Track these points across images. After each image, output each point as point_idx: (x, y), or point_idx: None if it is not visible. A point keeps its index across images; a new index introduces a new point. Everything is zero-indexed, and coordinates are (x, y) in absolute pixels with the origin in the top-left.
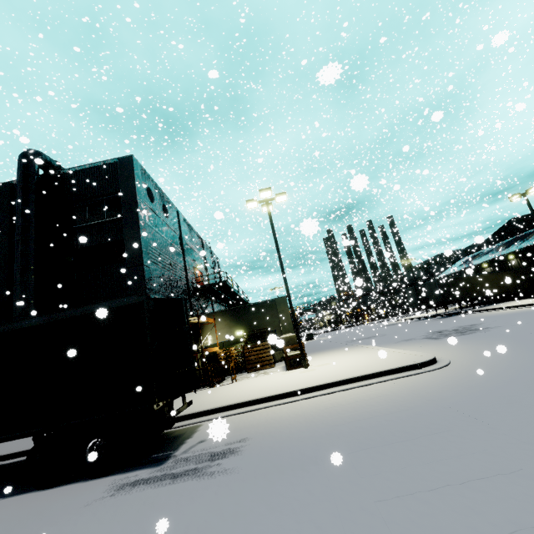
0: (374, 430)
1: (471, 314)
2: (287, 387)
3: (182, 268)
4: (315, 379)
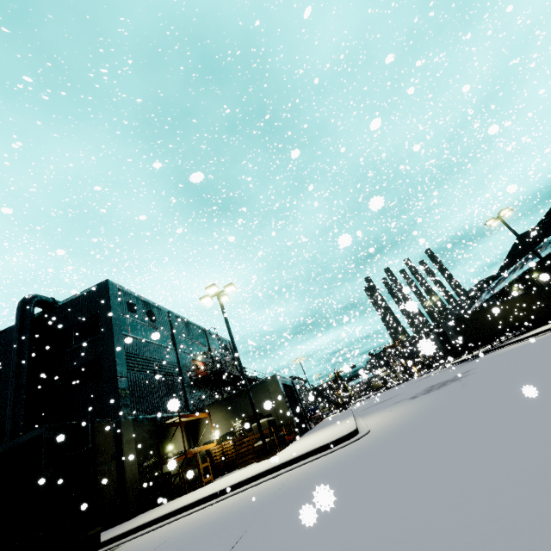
0: (193, 536)
1: (492, 353)
2: (218, 488)
3: (175, 365)
4: (248, 474)
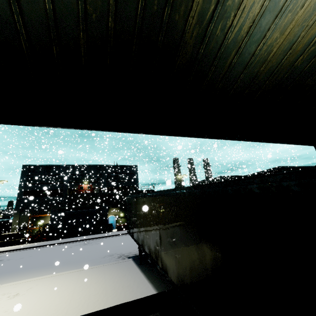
0: None
1: (77, 268)
2: None
3: (60, 190)
4: None
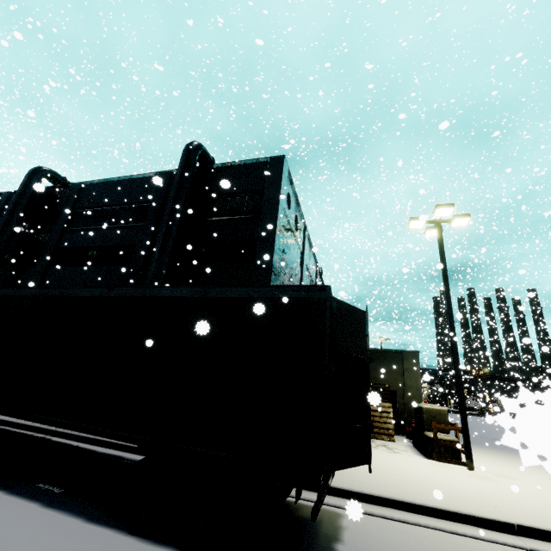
0: None
1: None
2: (477, 504)
3: None
4: (529, 509)
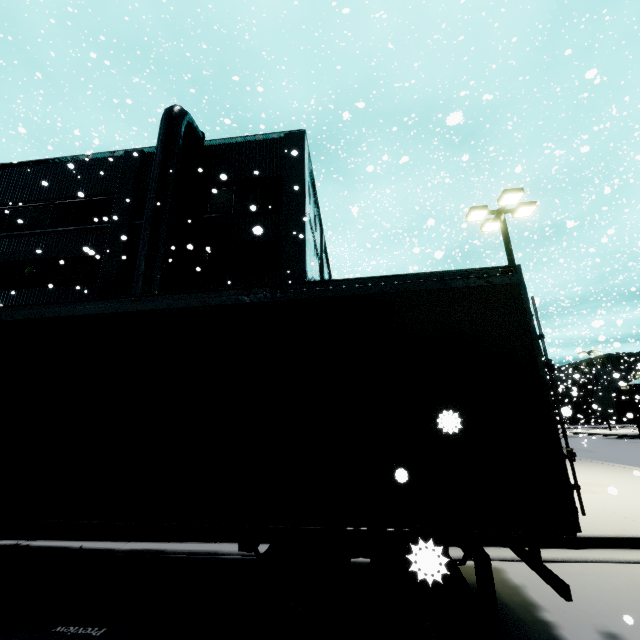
0: None
1: None
2: (620, 522)
3: None
4: None
